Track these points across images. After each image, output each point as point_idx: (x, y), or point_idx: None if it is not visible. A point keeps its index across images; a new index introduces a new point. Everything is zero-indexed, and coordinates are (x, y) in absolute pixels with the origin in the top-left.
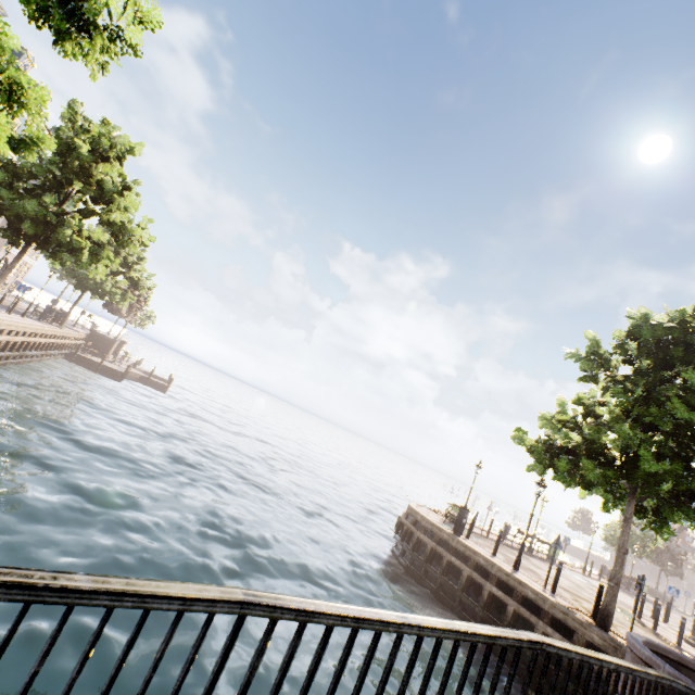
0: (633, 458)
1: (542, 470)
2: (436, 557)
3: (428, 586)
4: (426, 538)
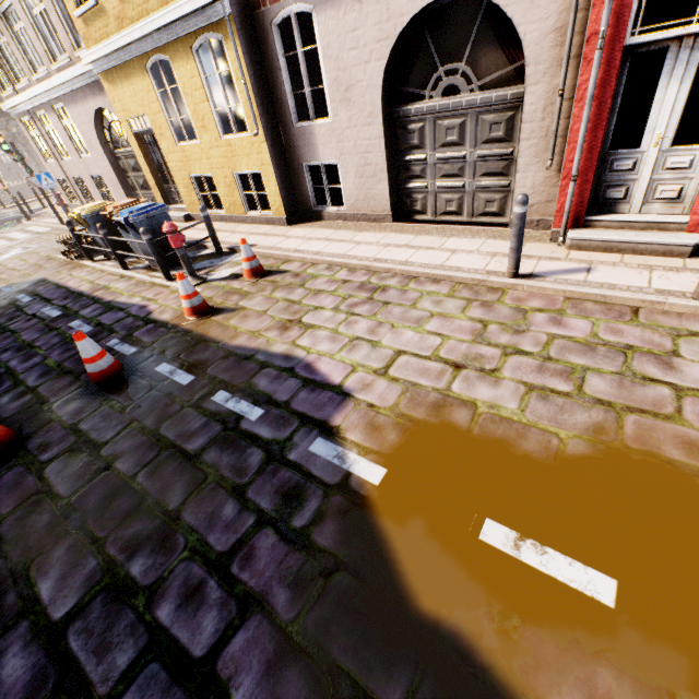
0: None
1: None
2: None
3: None
4: None
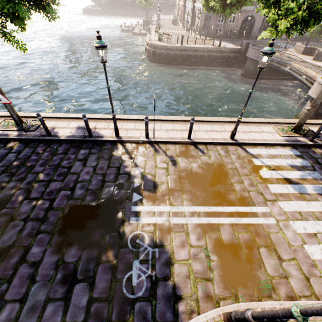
0: (239, 0)
1: (210, 11)
2: (179, 56)
3: (181, 65)
4: (176, 52)
